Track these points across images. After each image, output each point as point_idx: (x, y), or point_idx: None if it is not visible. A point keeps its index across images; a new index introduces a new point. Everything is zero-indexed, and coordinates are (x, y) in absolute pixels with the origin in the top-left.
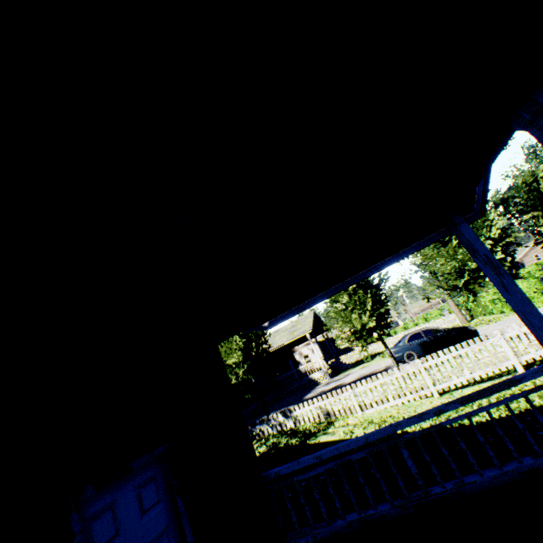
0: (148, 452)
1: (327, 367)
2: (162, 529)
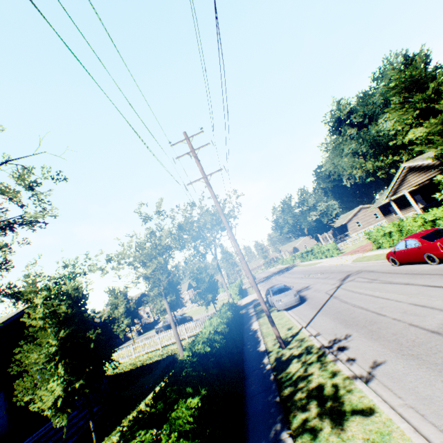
0: (0, 392)
1: (139, 329)
2: (1, 405)
